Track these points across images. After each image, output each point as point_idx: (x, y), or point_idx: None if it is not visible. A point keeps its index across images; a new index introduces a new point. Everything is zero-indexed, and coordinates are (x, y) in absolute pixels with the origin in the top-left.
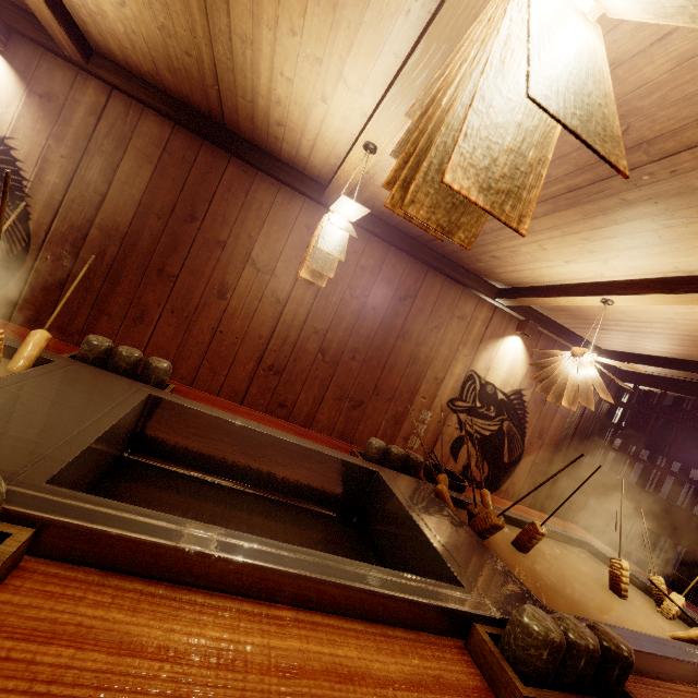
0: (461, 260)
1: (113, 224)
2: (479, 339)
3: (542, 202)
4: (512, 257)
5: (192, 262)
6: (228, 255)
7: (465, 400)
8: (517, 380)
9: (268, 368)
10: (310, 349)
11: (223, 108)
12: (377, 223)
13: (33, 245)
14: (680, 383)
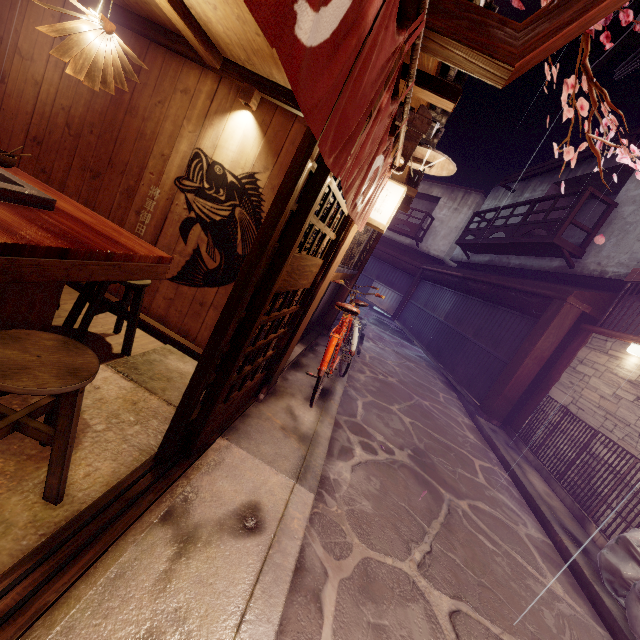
0: (156, 18)
1: None
2: (204, 115)
3: None
4: None
5: None
6: (5, 48)
7: (192, 180)
8: (249, 161)
9: (34, 139)
10: (60, 124)
11: None
12: None
13: None
14: None
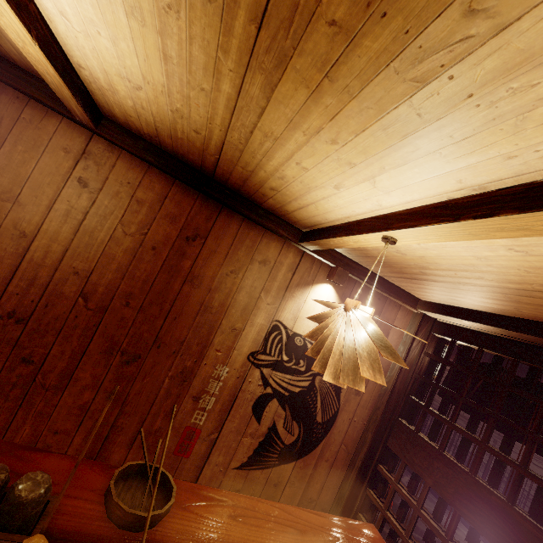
0: (253, 197)
1: None
2: (284, 286)
3: (248, 70)
4: (287, 188)
5: None
6: None
7: (269, 353)
8: None
9: (8, 314)
10: (67, 293)
11: None
12: (152, 150)
13: None
14: (496, 340)
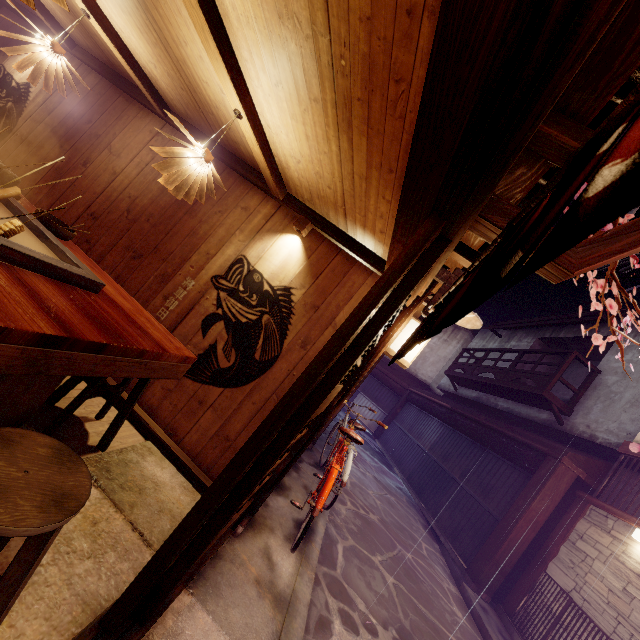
0: (240, 153)
1: (53, 122)
2: (257, 230)
3: (147, 15)
4: (227, 119)
5: (79, 144)
6: (99, 143)
7: (229, 280)
8: (288, 276)
9: (91, 214)
10: (121, 207)
11: (106, 55)
12: (191, 129)
13: (16, 129)
14: None
